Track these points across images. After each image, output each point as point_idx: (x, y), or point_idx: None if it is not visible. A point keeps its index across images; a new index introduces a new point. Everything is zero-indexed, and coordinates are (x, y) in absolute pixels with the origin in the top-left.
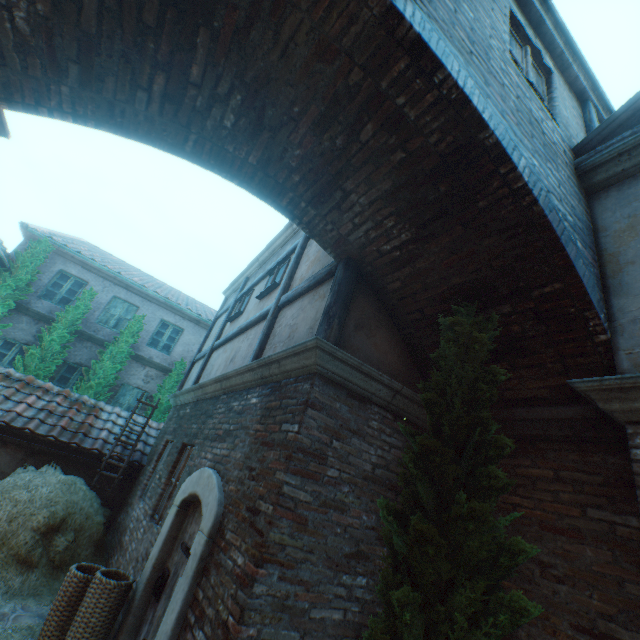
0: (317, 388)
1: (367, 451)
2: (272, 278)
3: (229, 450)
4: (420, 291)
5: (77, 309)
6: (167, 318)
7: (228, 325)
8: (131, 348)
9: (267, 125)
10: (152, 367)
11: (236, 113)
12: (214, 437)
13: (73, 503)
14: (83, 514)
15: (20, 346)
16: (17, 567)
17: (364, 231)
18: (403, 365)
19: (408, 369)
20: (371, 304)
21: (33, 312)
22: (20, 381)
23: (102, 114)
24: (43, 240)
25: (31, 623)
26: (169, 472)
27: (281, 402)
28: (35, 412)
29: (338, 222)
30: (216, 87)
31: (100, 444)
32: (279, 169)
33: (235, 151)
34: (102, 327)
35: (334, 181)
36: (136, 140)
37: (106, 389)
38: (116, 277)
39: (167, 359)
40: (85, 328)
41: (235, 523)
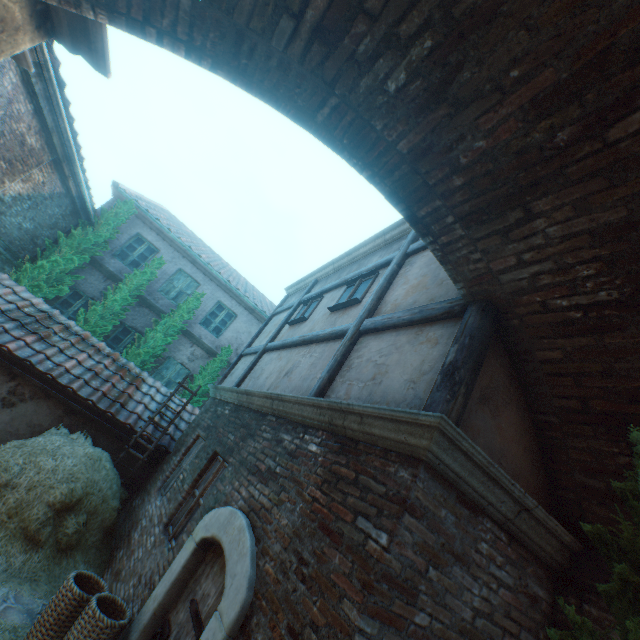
0: (421, 483)
1: (469, 588)
2: (351, 291)
3: (271, 502)
4: (594, 374)
5: (144, 275)
6: (224, 301)
7: (286, 327)
8: (184, 324)
9: (451, 95)
10: (199, 346)
11: (411, 70)
12: (253, 468)
13: (93, 482)
14: (100, 496)
15: (86, 299)
16: (23, 543)
17: (532, 272)
18: (528, 462)
19: (534, 469)
20: (502, 369)
21: (105, 269)
22: (77, 335)
23: (224, 49)
24: (129, 202)
25: (17, 622)
26: (194, 480)
27: (357, 476)
28: (82, 371)
29: (493, 252)
30: (399, 21)
31: (134, 419)
32: (437, 165)
33: (383, 130)
34: (162, 297)
35: (518, 195)
36: (256, 95)
37: (152, 359)
38: (186, 250)
39: (215, 342)
40: (147, 294)
41: (268, 639)
